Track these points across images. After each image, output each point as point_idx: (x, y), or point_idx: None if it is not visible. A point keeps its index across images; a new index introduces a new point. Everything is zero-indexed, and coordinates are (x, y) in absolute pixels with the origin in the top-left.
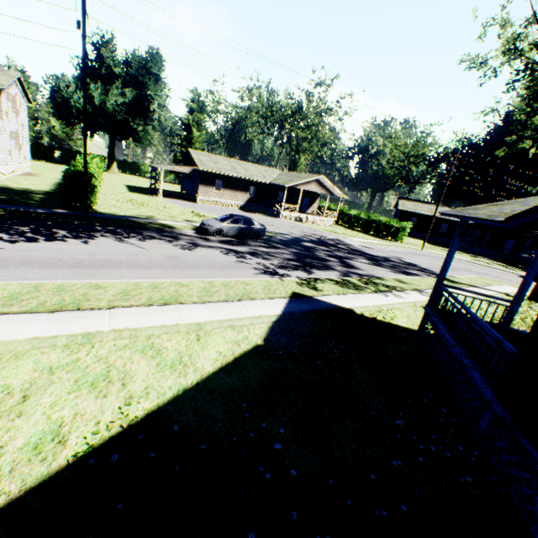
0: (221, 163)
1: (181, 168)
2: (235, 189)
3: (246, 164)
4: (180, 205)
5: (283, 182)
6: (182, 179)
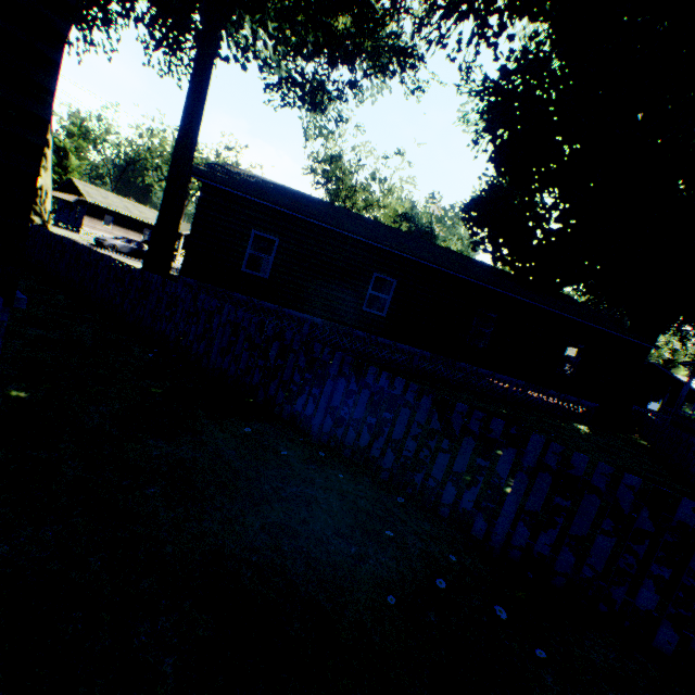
0: (113, 200)
1: (65, 195)
2: (128, 228)
3: (142, 207)
4: (62, 230)
5: (181, 230)
6: (59, 208)
